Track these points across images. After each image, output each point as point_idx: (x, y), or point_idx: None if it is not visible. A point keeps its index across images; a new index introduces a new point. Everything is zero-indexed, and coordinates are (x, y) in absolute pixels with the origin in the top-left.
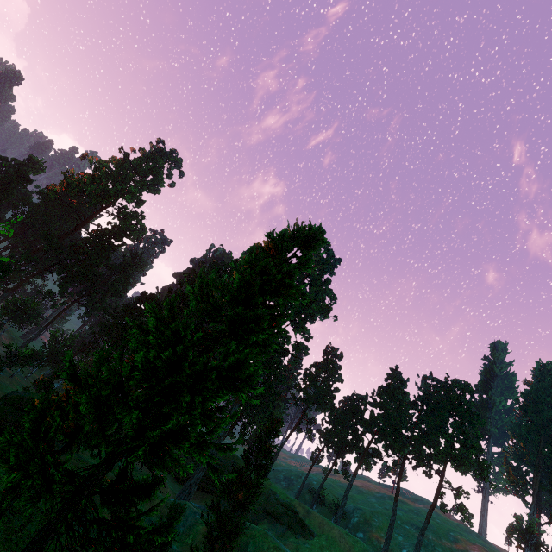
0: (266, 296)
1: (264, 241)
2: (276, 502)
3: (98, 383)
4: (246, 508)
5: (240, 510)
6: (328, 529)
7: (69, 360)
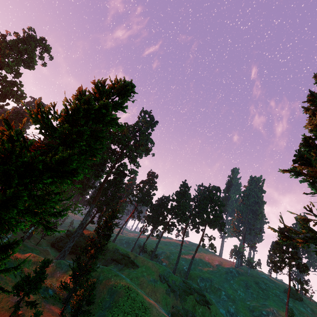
0: (90, 121)
1: (92, 88)
2: (118, 254)
3: None
4: (96, 257)
5: (93, 259)
6: (146, 263)
7: None
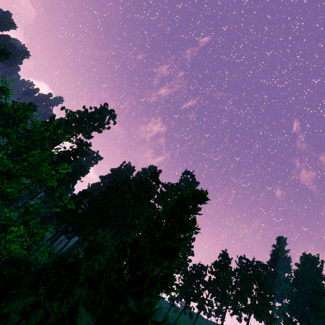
0: (180, 232)
1: (177, 196)
2: None
3: (101, 285)
4: None
5: None
6: None
7: (84, 269)
